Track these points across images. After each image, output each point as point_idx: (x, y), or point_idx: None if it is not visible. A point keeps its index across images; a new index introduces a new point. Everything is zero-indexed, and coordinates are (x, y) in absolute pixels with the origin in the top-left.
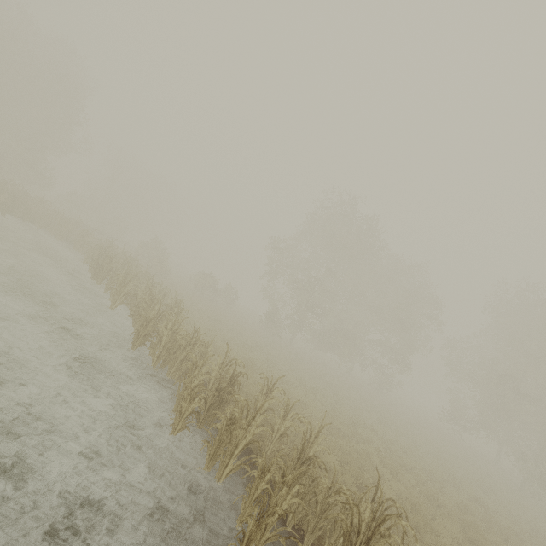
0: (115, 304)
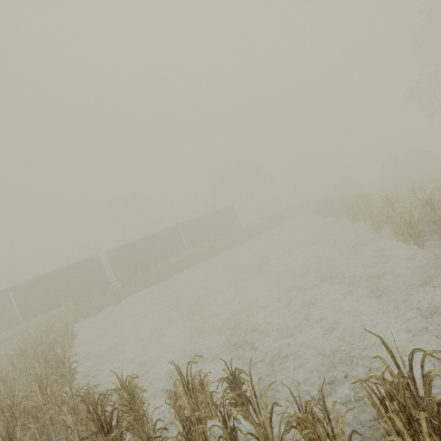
0: (338, 218)
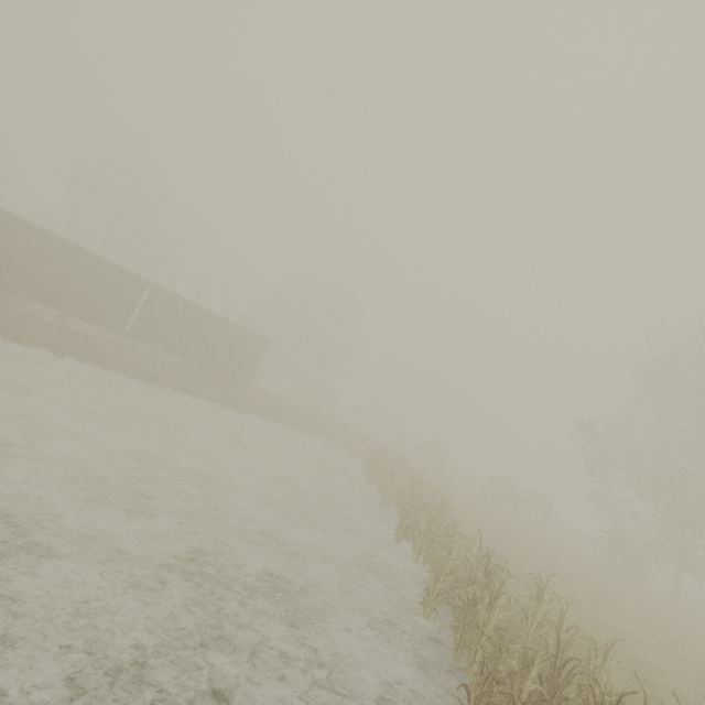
0: (384, 502)
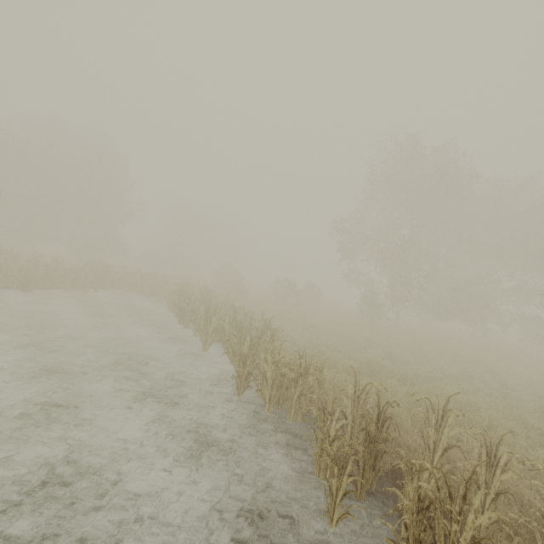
0: (206, 345)
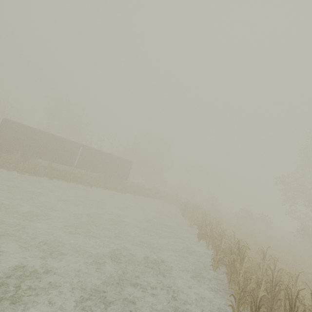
0: (191, 225)
